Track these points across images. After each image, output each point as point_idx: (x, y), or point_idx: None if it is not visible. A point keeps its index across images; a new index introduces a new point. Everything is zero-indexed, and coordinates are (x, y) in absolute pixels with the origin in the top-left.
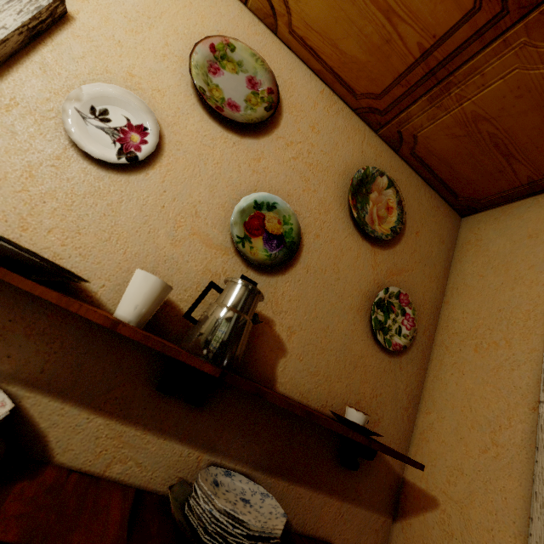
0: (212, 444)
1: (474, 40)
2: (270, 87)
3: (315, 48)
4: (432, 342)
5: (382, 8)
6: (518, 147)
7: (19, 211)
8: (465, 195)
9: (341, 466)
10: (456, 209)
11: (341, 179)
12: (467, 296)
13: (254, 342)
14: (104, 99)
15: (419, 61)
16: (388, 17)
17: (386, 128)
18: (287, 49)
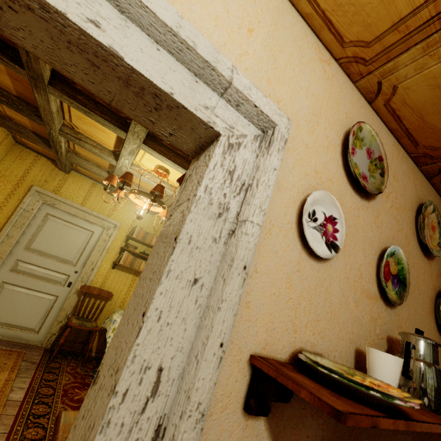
0: None
1: None
2: (380, 155)
3: (402, 116)
4: None
5: None
6: None
7: (290, 317)
8: None
9: None
10: None
11: (410, 214)
12: None
13: None
14: (313, 202)
15: None
16: None
17: (429, 166)
18: (375, 114)
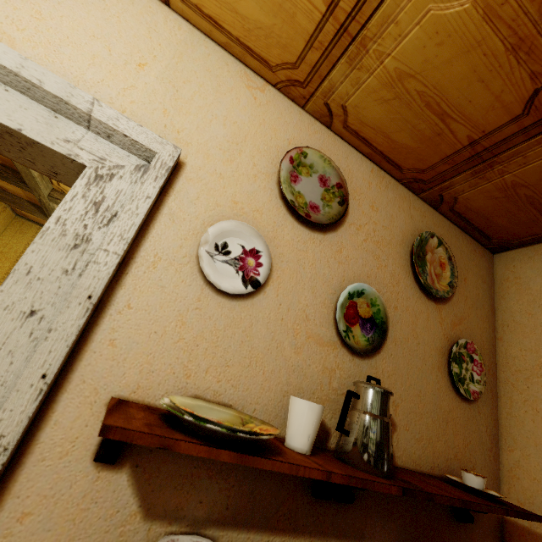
0: (361, 533)
1: (520, 134)
2: (339, 182)
3: (367, 138)
4: (496, 379)
5: (436, 113)
6: None
7: (181, 360)
8: (498, 238)
9: (456, 520)
10: (488, 248)
11: (401, 248)
12: (521, 333)
13: None
14: (223, 234)
15: (467, 147)
16: (442, 118)
17: (428, 193)
18: (340, 139)
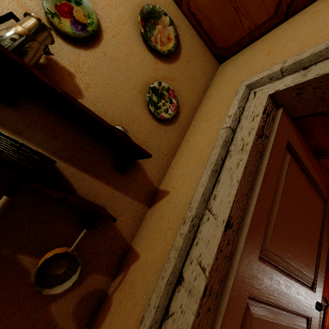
0: (20, 131)
1: None
2: None
3: None
4: (189, 125)
5: None
6: (241, 1)
7: None
8: (219, 45)
9: (116, 171)
10: (217, 58)
11: (137, 9)
12: (210, 99)
13: (58, 83)
14: None
15: None
16: None
17: None
18: None
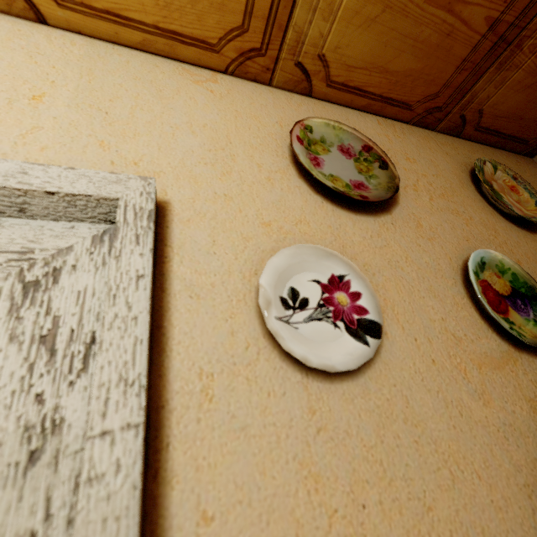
0: None
1: None
2: (364, 145)
3: (360, 85)
4: None
5: (441, 4)
6: None
7: None
8: (535, 136)
9: None
10: (525, 153)
11: (466, 190)
12: None
13: None
14: (281, 277)
15: (486, 35)
16: (450, 9)
17: (446, 120)
18: (327, 103)
